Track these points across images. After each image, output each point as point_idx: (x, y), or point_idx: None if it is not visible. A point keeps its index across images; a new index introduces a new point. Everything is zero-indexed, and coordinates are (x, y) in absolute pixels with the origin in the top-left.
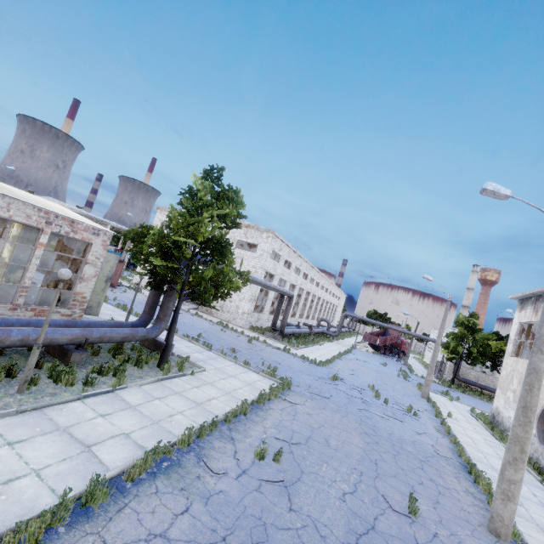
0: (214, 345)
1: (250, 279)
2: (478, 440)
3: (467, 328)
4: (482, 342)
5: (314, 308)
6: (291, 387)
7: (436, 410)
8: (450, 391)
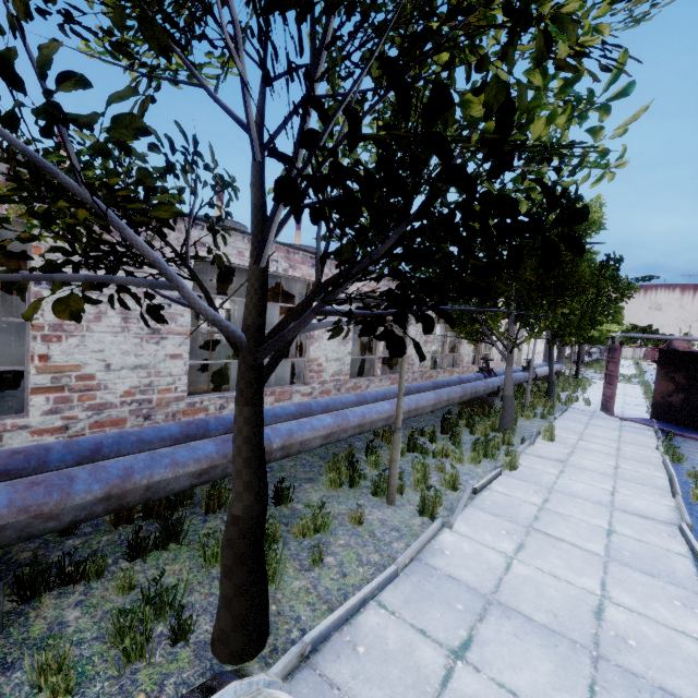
0: None
1: None
2: None
3: None
4: None
5: None
6: None
7: None
8: None
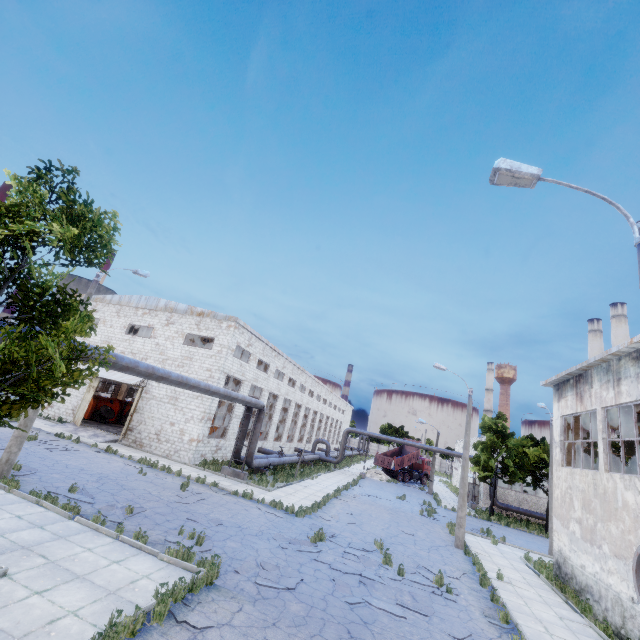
0: (96, 504)
1: (173, 379)
2: (552, 624)
3: (496, 434)
4: (517, 451)
5: (309, 426)
6: (221, 576)
7: (479, 569)
8: (491, 526)
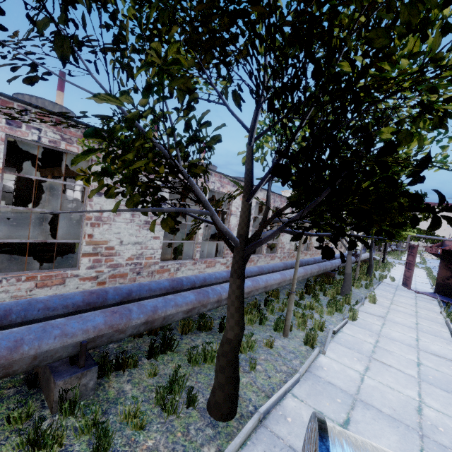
0: None
1: None
2: None
3: None
4: None
5: None
6: None
7: None
8: None
